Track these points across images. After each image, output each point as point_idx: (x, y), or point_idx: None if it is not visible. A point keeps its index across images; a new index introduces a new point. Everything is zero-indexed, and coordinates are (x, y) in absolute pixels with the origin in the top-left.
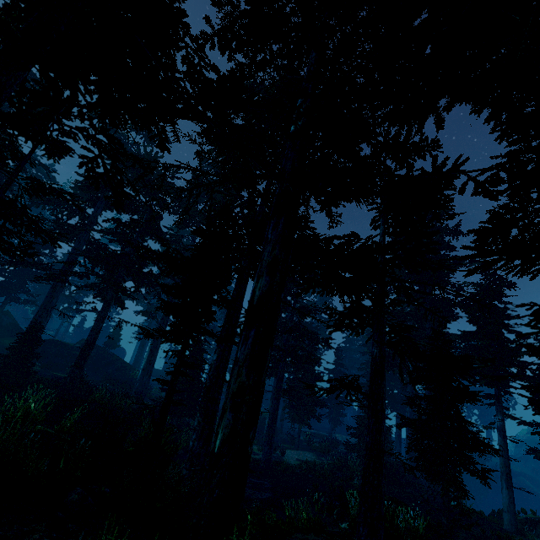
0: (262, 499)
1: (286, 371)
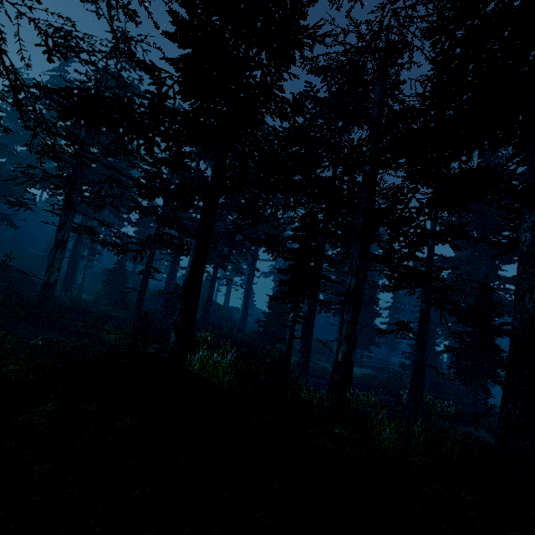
0: None
1: None
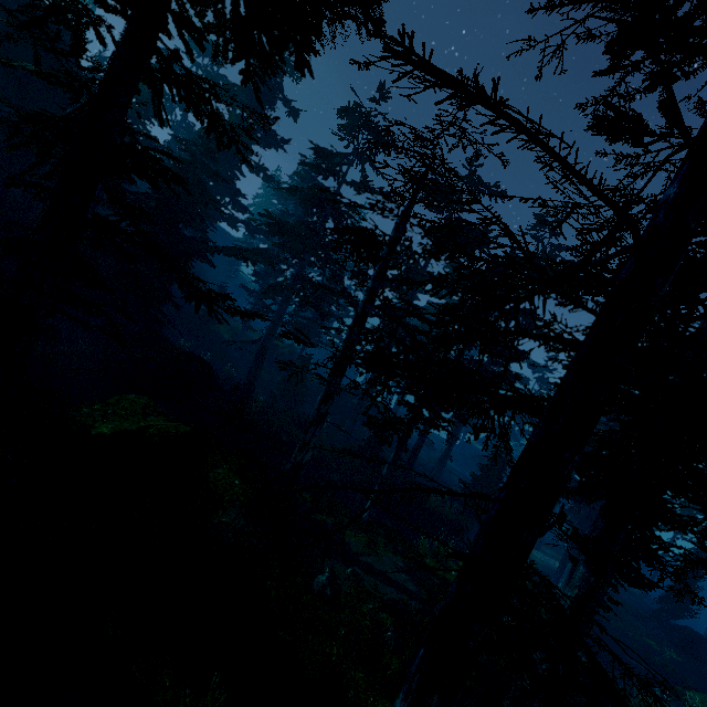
0: None
1: None
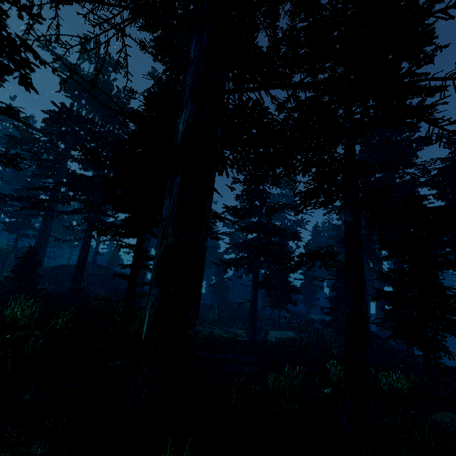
0: (249, 373)
1: (261, 267)
